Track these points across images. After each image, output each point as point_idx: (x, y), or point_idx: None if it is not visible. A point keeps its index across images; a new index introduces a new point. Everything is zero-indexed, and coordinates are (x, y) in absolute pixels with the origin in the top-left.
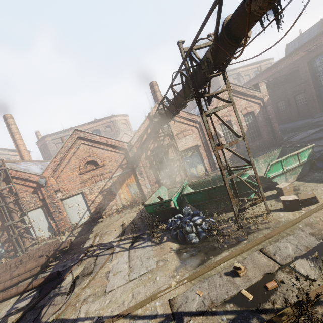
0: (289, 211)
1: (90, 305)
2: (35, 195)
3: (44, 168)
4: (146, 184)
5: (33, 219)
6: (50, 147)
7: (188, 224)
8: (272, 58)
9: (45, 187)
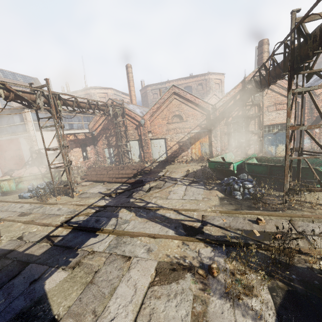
0: None
1: (157, 200)
2: (136, 130)
3: (144, 112)
4: (217, 148)
5: (132, 146)
6: (149, 96)
7: (237, 184)
8: None
9: (143, 127)
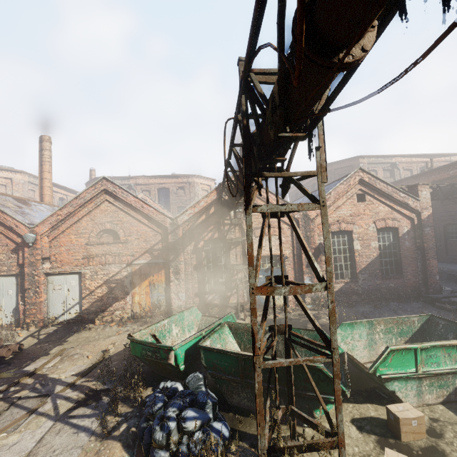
0: None
1: None
2: (14, 255)
3: None
4: (179, 293)
5: None
6: None
7: (164, 426)
8: (456, 155)
9: (31, 249)
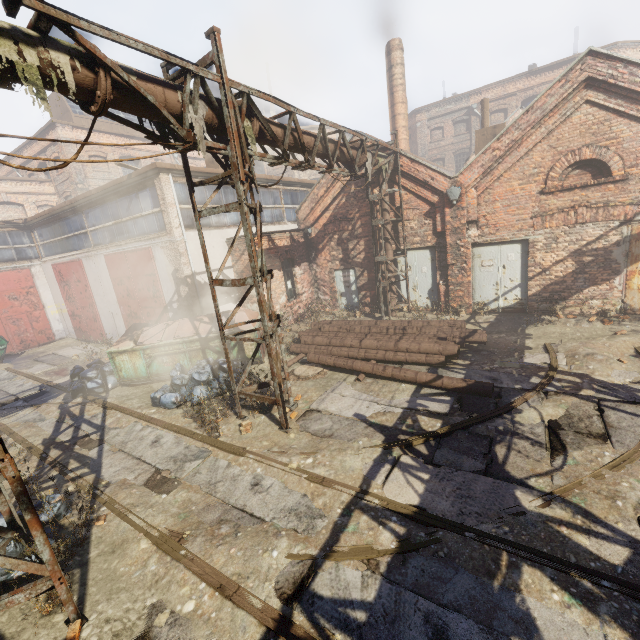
0: None
1: None
2: (427, 221)
3: None
4: None
5: (410, 266)
6: (420, 136)
7: None
8: None
9: (453, 209)
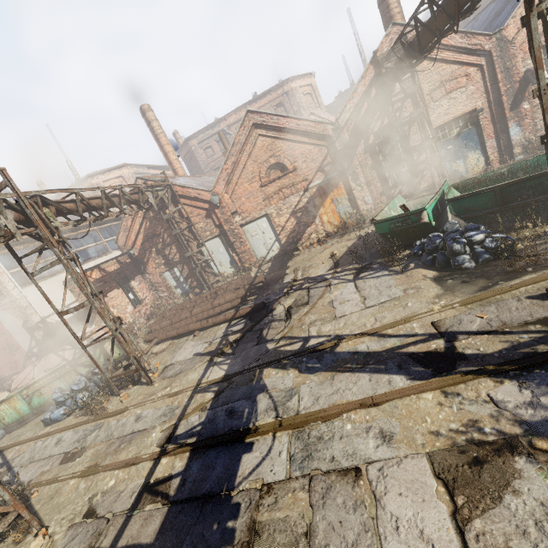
0: None
1: (320, 327)
2: (209, 220)
3: (207, 184)
4: (365, 198)
5: (212, 251)
6: (198, 155)
7: (458, 242)
8: None
9: (220, 209)
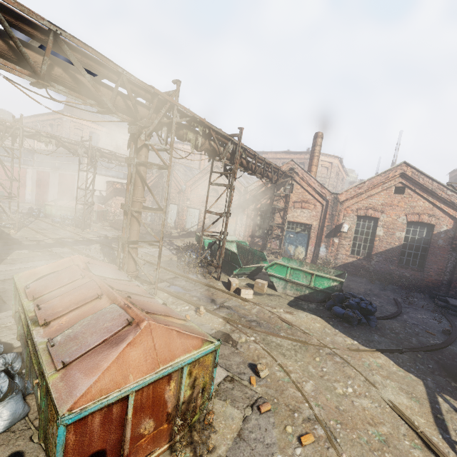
0: (227, 288)
1: None
2: (178, 195)
3: None
4: (240, 232)
5: (171, 210)
6: None
7: (185, 252)
8: None
9: (183, 193)
